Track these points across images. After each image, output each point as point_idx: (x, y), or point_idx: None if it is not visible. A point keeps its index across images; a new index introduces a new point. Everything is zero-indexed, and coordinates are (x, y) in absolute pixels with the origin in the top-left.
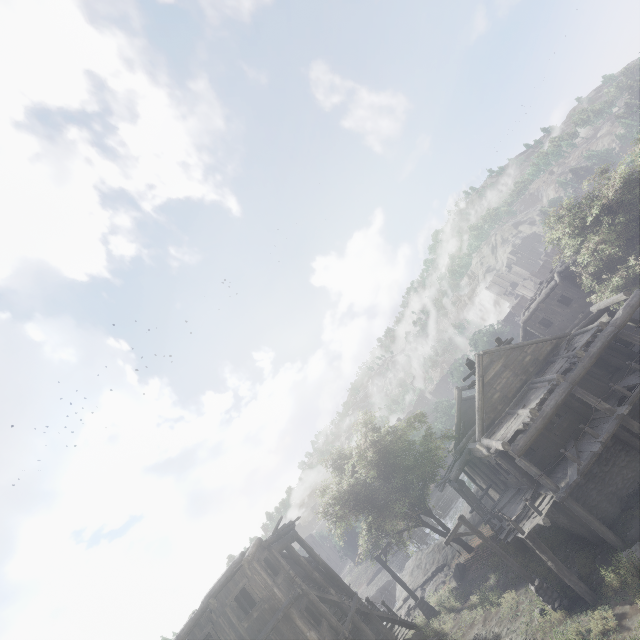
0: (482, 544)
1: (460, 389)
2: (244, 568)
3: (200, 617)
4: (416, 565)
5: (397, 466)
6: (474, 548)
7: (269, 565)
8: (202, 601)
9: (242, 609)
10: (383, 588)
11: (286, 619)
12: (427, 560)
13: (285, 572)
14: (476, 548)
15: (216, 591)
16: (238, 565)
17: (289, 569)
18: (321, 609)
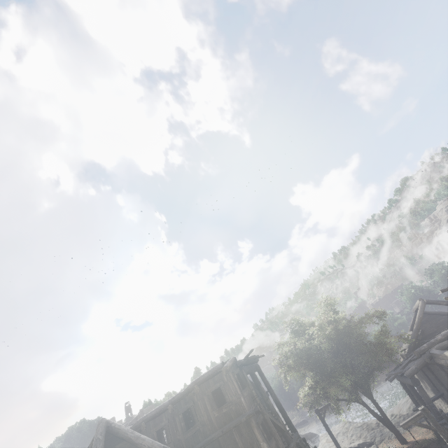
0: (419, 442)
1: (425, 301)
2: (222, 374)
3: (186, 394)
4: (342, 432)
5: (347, 347)
6: (408, 442)
7: (239, 379)
8: (189, 384)
9: (215, 402)
10: (305, 436)
11: (246, 424)
12: (354, 432)
13: (249, 390)
14: (411, 443)
15: (200, 381)
16: (218, 370)
17: (252, 389)
18: (272, 429)
